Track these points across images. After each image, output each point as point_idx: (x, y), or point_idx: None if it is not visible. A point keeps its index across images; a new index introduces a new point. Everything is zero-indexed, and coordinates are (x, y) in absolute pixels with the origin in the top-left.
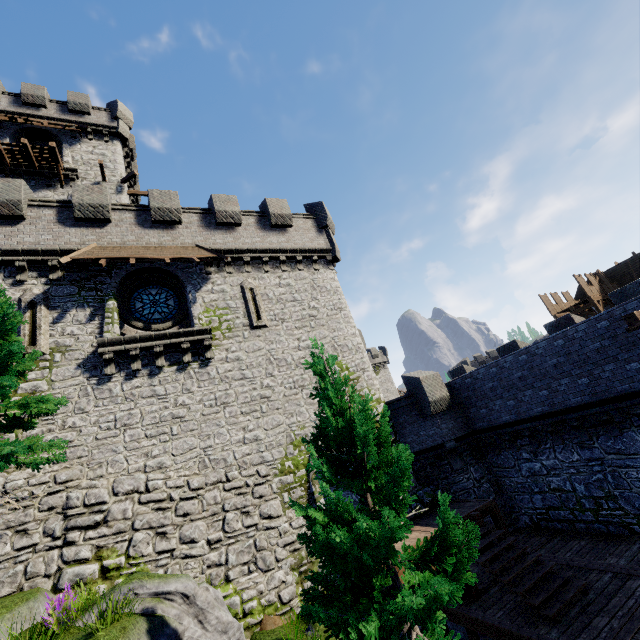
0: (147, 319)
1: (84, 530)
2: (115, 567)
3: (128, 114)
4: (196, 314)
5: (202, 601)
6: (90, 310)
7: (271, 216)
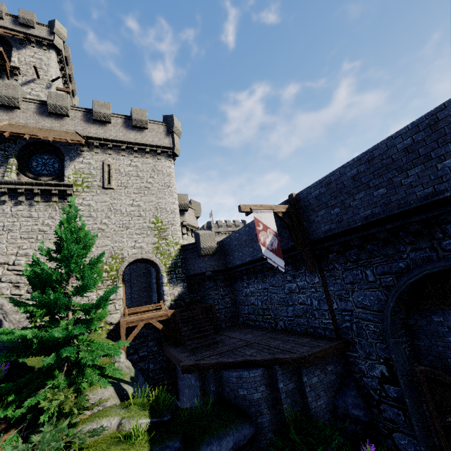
0: (38, 173)
1: None
2: None
3: (63, 31)
4: (67, 175)
5: (7, 309)
6: None
7: (133, 120)
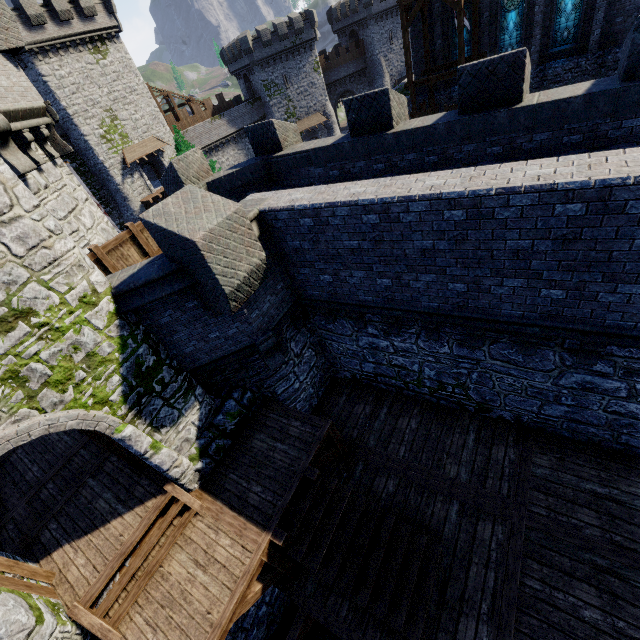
0: None
1: None
2: None
3: None
4: None
5: None
6: None
7: None
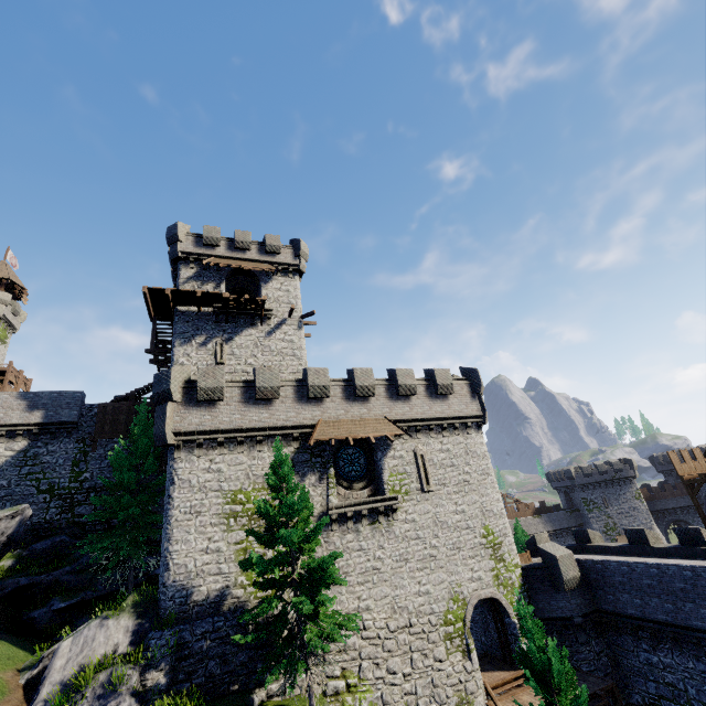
0: (347, 476)
1: (333, 654)
2: (354, 685)
3: (306, 250)
4: (385, 480)
5: None
6: (318, 474)
7: (438, 387)
